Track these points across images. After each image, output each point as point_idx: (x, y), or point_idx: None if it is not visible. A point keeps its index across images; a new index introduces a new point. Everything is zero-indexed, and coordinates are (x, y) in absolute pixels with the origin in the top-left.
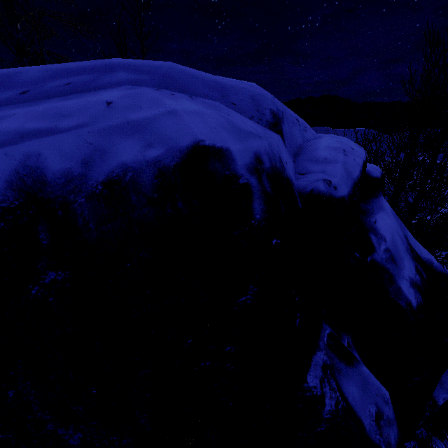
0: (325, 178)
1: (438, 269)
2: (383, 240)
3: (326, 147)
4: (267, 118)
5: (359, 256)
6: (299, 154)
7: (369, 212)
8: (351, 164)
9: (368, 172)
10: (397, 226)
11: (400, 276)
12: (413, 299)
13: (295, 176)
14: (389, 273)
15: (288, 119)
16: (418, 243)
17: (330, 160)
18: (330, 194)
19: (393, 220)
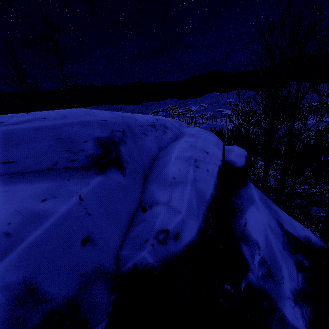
0: (162, 226)
1: (317, 245)
2: (257, 247)
3: (177, 159)
4: (87, 153)
5: (231, 288)
6: (152, 169)
7: (238, 210)
8: (204, 178)
9: (232, 163)
10: (269, 217)
11: (281, 297)
12: (301, 323)
13: (130, 220)
14: (268, 297)
15: (134, 133)
16: (293, 220)
17: (178, 180)
18: (166, 257)
19: (264, 212)
